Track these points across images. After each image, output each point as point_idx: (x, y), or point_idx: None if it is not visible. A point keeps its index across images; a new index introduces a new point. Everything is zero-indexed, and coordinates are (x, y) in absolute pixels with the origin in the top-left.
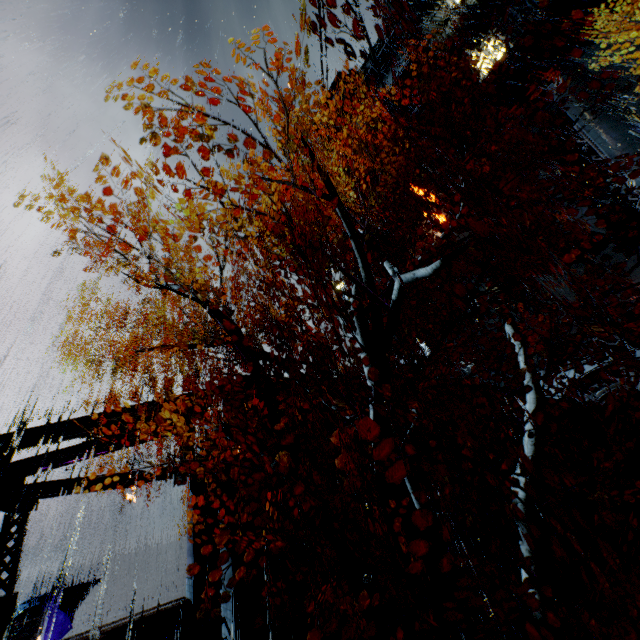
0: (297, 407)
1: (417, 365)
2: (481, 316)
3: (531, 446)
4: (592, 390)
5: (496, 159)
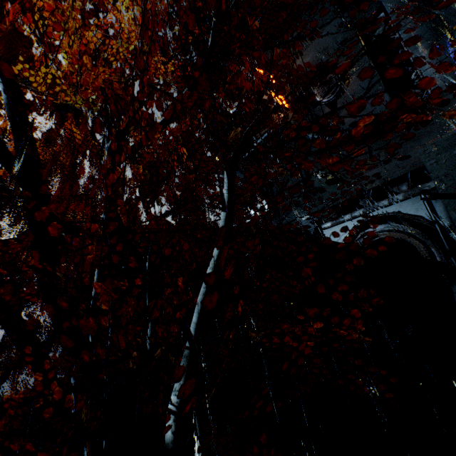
0: (141, 246)
1: (259, 217)
2: (304, 181)
3: (203, 289)
4: (361, 236)
5: (328, 50)
